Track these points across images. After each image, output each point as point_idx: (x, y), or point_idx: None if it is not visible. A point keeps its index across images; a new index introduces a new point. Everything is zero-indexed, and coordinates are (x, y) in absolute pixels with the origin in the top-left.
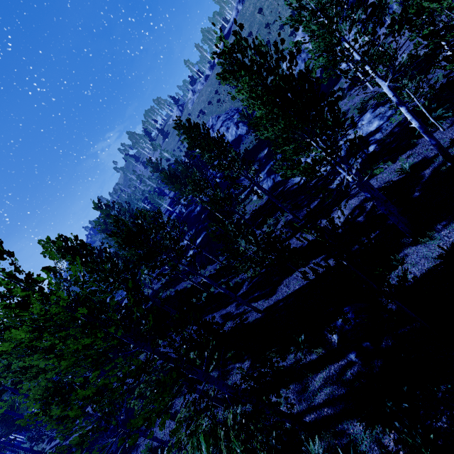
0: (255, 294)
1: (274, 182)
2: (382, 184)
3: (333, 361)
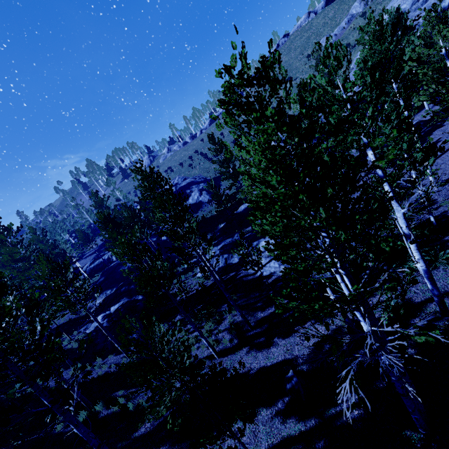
0: (162, 445)
1: (226, 263)
2: None
3: None
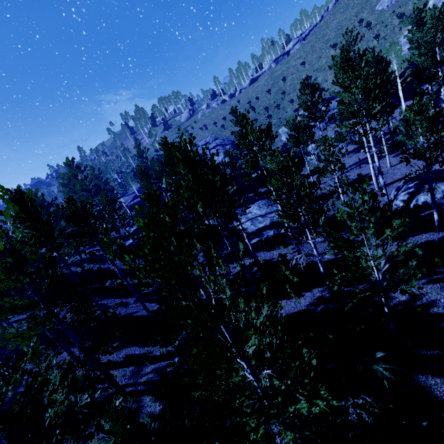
0: (154, 296)
1: None
2: (270, 258)
3: (166, 359)
